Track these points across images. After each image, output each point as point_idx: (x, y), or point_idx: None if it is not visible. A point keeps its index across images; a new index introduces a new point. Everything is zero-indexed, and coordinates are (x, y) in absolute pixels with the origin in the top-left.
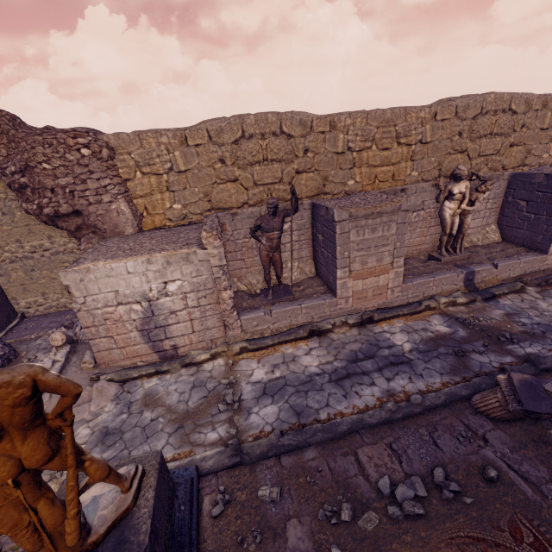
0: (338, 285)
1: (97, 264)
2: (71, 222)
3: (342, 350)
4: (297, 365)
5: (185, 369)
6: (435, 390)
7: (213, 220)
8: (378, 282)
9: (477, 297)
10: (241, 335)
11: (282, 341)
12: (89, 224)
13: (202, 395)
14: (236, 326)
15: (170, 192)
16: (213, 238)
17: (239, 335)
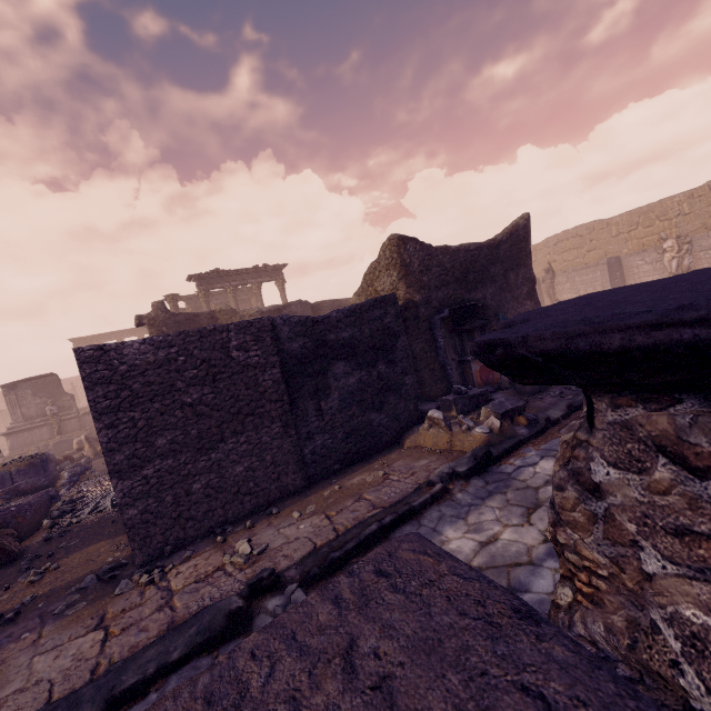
0: None
1: None
2: None
3: None
4: None
5: None
6: None
7: None
8: None
9: None
10: None
11: None
12: None
13: None
14: None
15: None
16: None
17: None
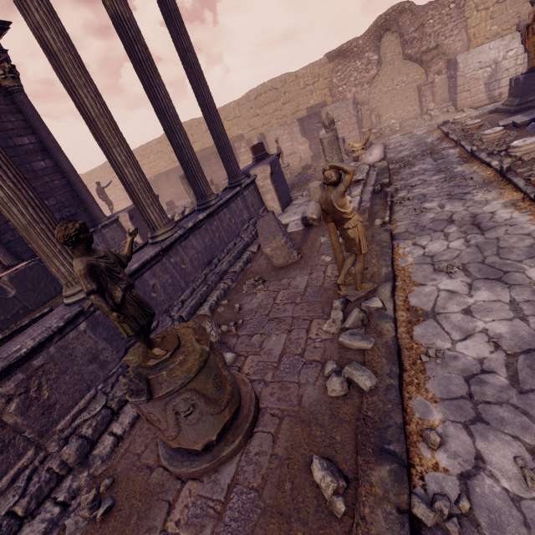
0: None
1: (474, 49)
2: (430, 55)
3: None
4: None
5: None
6: None
7: None
8: None
9: None
10: None
11: None
12: (440, 53)
13: None
14: None
15: (491, 20)
16: None
17: None
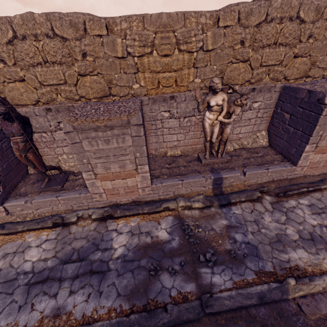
0: (88, 184)
1: None
2: None
3: (67, 246)
4: (21, 258)
5: None
6: (96, 318)
7: None
8: (127, 183)
9: (214, 202)
10: (7, 217)
11: (30, 228)
12: None
13: None
14: (2, 210)
15: None
16: None
17: (4, 218)
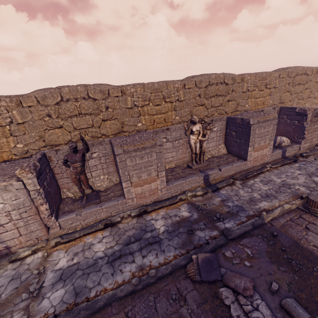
0: (125, 192)
1: None
2: None
3: (123, 236)
4: (91, 251)
5: (12, 264)
6: (168, 262)
7: (37, 156)
8: (151, 187)
9: (209, 190)
10: (60, 231)
11: (86, 233)
12: None
13: (15, 286)
14: (56, 226)
15: (13, 137)
16: (26, 173)
17: (58, 232)
